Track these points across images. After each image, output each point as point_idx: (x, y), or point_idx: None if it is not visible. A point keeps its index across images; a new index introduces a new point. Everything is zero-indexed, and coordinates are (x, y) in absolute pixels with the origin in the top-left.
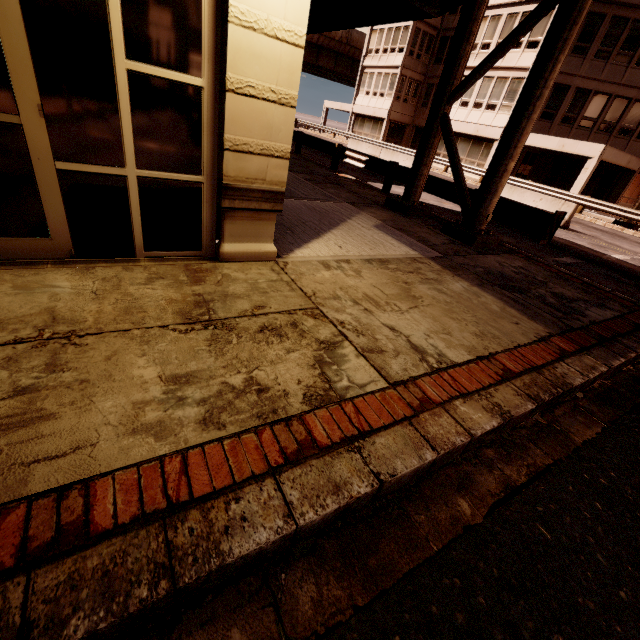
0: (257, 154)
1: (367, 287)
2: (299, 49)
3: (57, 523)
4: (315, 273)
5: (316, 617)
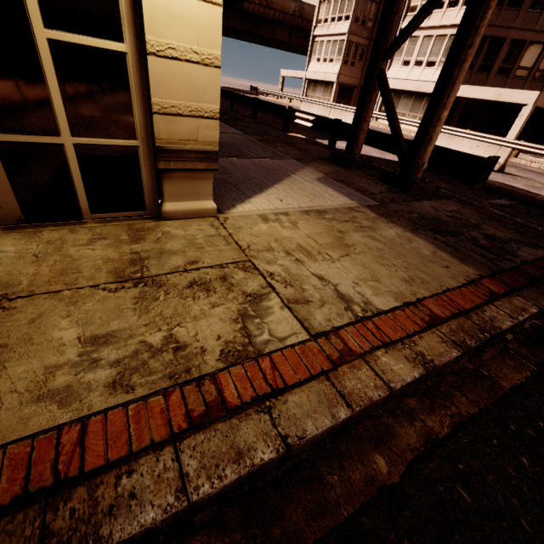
0: (186, 116)
1: (301, 238)
2: (217, 7)
3: None
4: (253, 226)
5: None
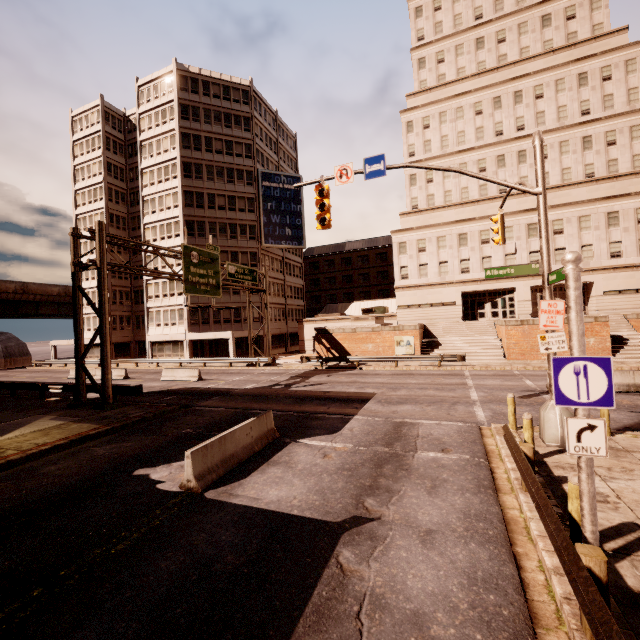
0: None
1: (27, 438)
2: None
3: None
4: (3, 442)
5: None
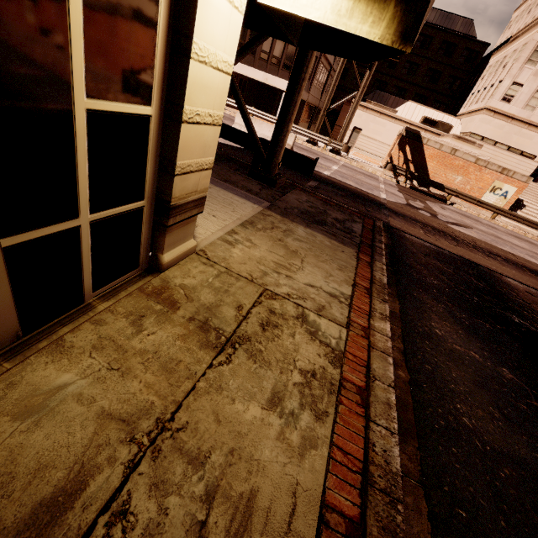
0: (194, 171)
1: (268, 254)
2: (228, 76)
3: (343, 536)
4: (231, 254)
5: (414, 465)
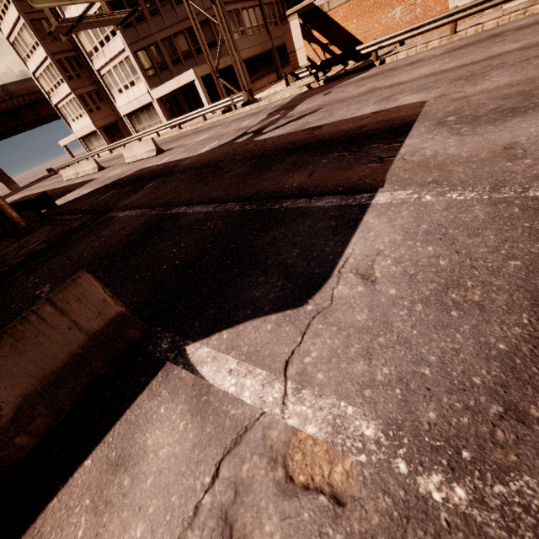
0: None
1: None
2: None
3: None
4: None
5: None
